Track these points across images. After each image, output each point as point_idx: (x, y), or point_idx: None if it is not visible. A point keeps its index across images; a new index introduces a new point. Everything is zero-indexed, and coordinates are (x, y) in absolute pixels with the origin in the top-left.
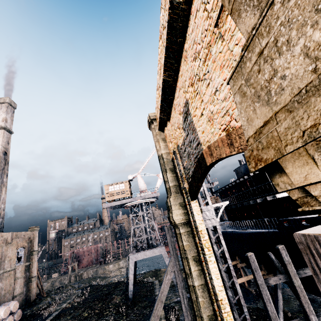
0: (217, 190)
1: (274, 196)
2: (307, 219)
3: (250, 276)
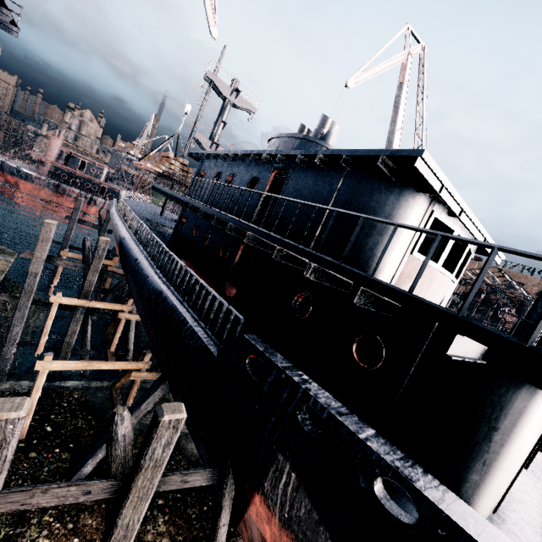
0: (200, 152)
1: (297, 259)
2: (325, 417)
3: (98, 364)
